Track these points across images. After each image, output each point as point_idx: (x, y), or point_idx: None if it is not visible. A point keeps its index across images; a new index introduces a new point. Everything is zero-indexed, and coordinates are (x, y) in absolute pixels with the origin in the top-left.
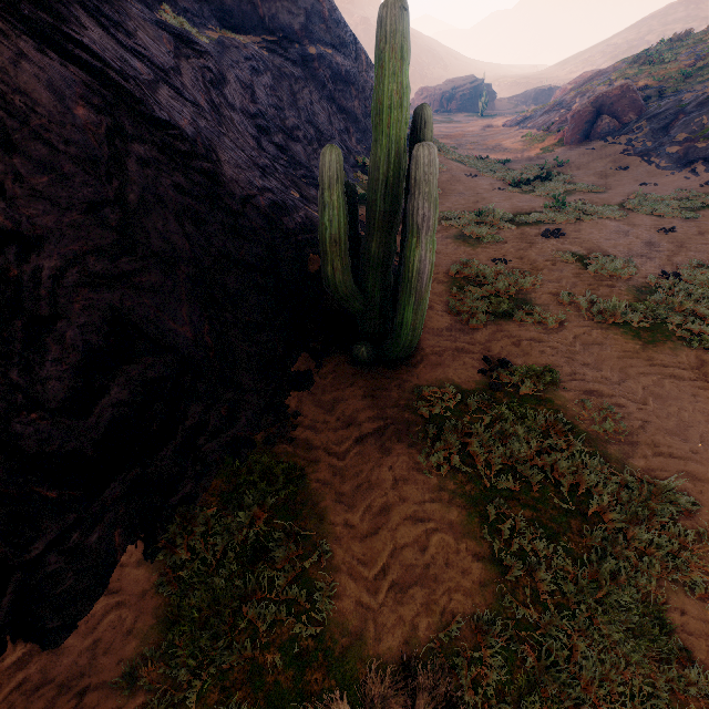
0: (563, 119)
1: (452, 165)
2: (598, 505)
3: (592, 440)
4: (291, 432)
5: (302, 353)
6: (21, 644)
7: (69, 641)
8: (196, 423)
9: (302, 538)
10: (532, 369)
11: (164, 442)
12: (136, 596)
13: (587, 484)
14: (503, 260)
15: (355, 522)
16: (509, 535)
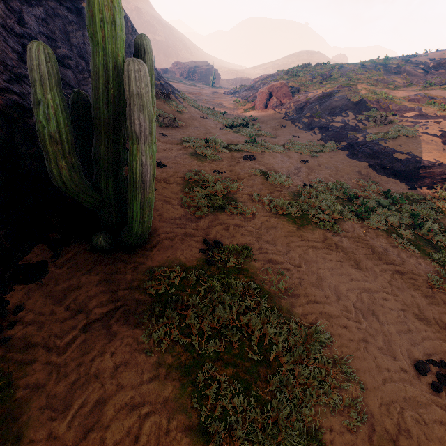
0: (254, 95)
1: (192, 109)
2: (277, 350)
3: (272, 297)
4: (7, 331)
5: (38, 245)
6: None
7: None
8: None
9: None
10: (235, 247)
11: None
12: None
13: (270, 335)
14: (220, 172)
15: (60, 432)
16: (214, 398)
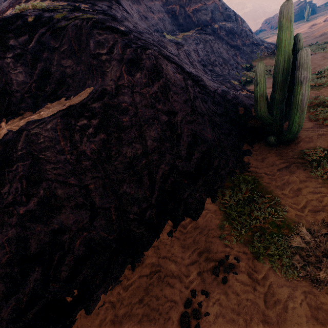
0: None
1: None
2: None
3: None
4: (248, 169)
5: (244, 143)
6: (188, 218)
7: (199, 219)
8: (217, 165)
9: (265, 198)
10: None
11: (209, 170)
12: (213, 211)
13: None
14: None
15: (286, 193)
16: None
